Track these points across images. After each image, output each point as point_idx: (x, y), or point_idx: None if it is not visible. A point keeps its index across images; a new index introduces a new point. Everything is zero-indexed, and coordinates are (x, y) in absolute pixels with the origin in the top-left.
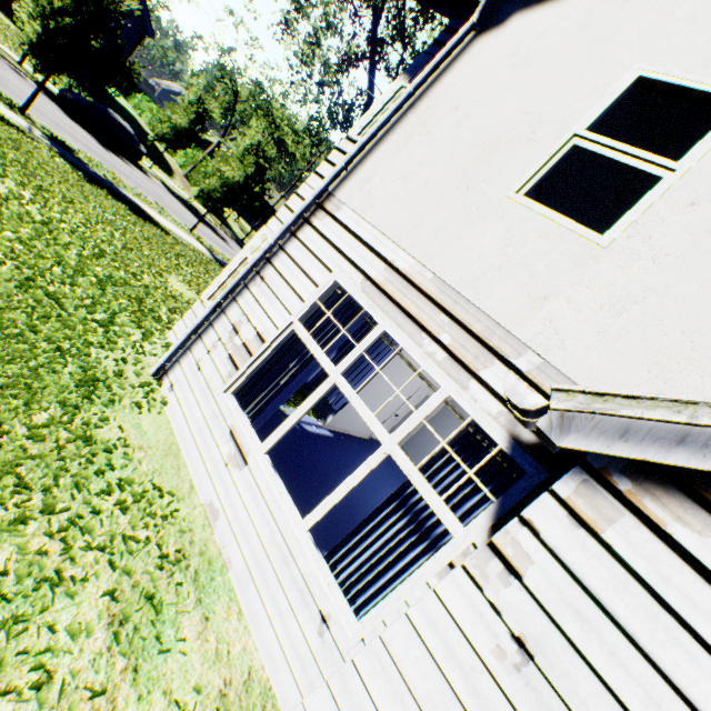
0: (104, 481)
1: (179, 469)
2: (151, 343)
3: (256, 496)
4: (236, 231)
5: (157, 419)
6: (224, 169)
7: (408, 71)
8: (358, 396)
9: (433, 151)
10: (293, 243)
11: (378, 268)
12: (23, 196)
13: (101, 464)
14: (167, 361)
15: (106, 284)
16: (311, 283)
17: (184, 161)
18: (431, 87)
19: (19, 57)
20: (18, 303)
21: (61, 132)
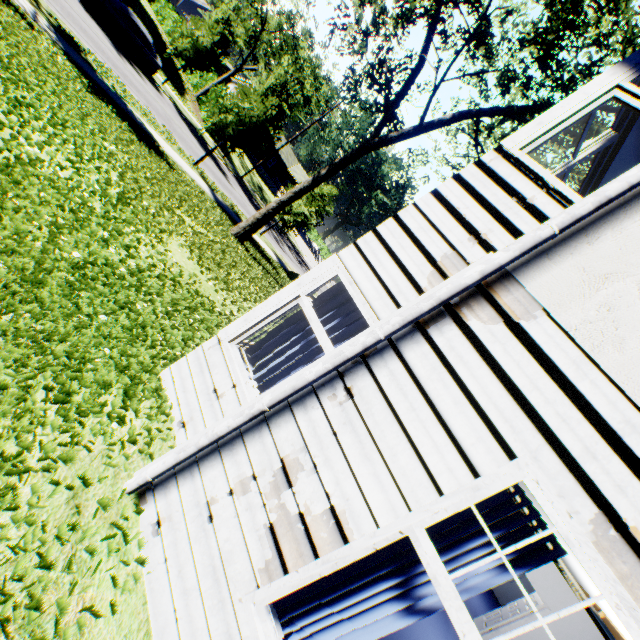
0: None
1: None
2: (135, 406)
3: None
4: (236, 165)
5: (124, 614)
6: (243, 105)
7: (632, 61)
8: None
9: None
10: (419, 347)
11: None
12: None
13: None
14: (156, 477)
15: (81, 288)
16: (459, 457)
17: (198, 82)
18: None
19: None
20: None
21: (71, 24)
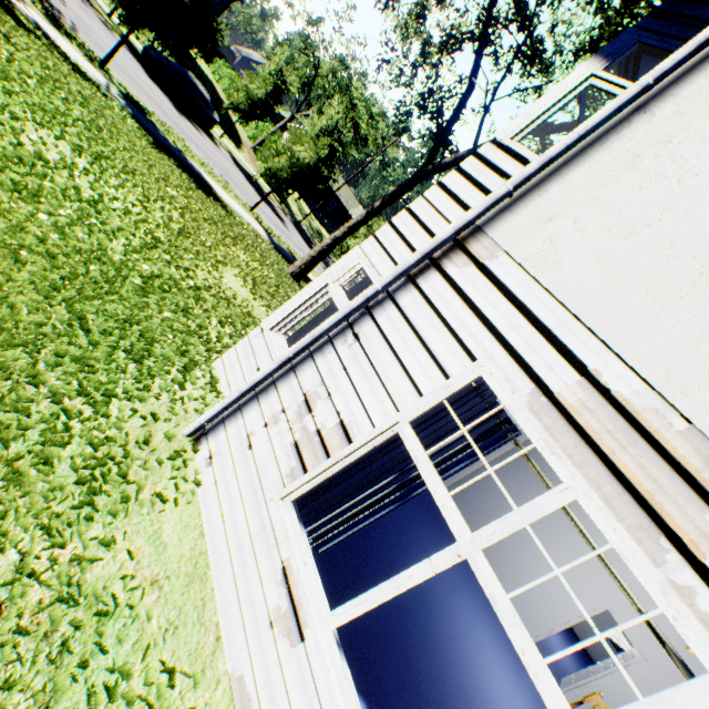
0: (85, 682)
1: (203, 606)
2: (193, 380)
3: (311, 706)
4: (294, 211)
5: (184, 513)
6: (296, 148)
7: (604, 52)
8: (511, 604)
9: (688, 190)
10: (410, 294)
11: (564, 376)
12: (76, 164)
13: (84, 649)
14: (208, 421)
15: (150, 291)
16: (435, 367)
17: (254, 133)
18: (683, 78)
19: (110, 9)
20: (24, 330)
21: (138, 91)
